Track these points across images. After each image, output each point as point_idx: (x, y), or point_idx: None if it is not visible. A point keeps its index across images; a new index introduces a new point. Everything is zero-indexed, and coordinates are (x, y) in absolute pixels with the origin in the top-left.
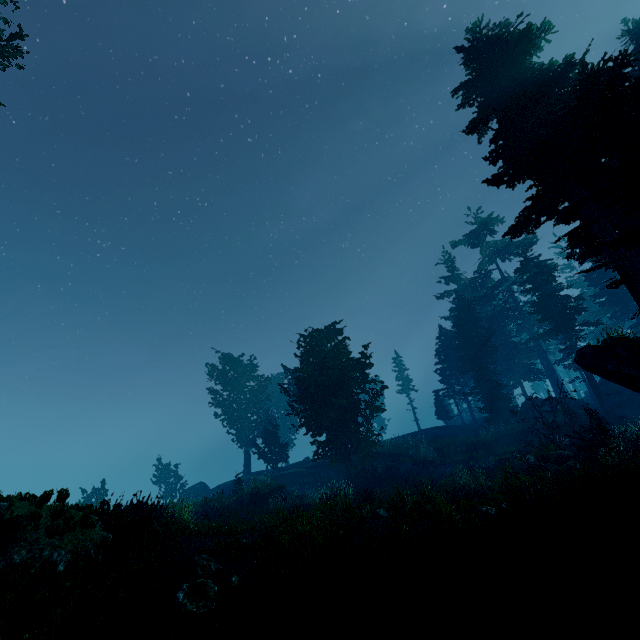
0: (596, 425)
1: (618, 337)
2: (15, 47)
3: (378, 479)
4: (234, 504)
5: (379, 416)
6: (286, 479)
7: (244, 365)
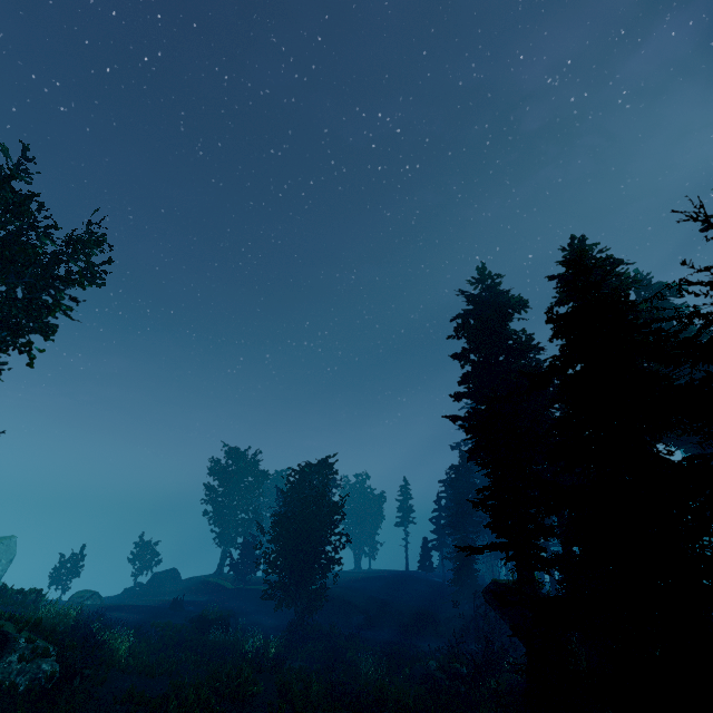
0: (489, 654)
1: (516, 585)
2: (103, 270)
3: (317, 633)
4: (185, 618)
5: (372, 541)
6: (250, 595)
7: (247, 461)
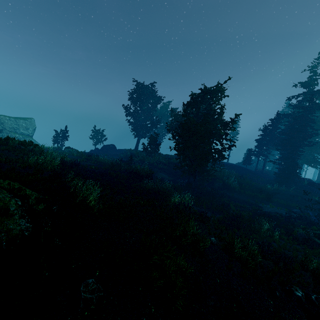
0: None
1: None
2: None
3: (204, 191)
4: (126, 170)
5: None
6: (154, 162)
7: (150, 92)
